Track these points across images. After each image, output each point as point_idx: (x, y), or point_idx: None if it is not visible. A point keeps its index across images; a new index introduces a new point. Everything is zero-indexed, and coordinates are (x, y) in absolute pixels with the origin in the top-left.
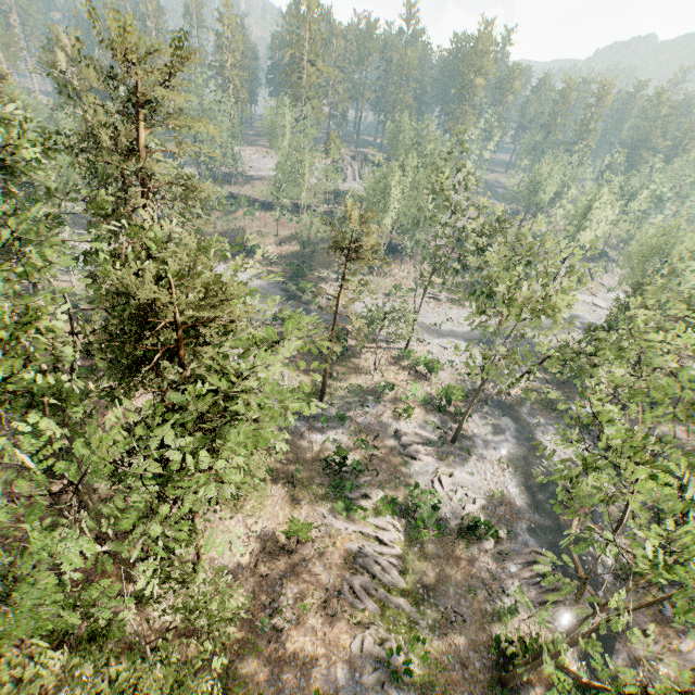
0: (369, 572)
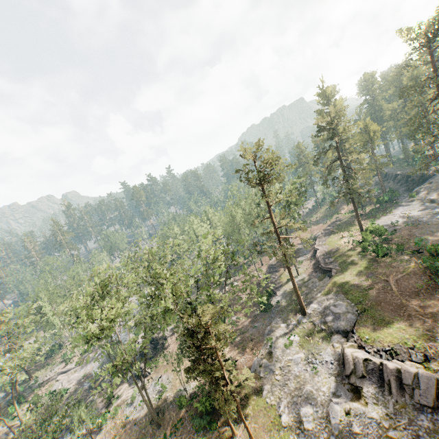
0: None
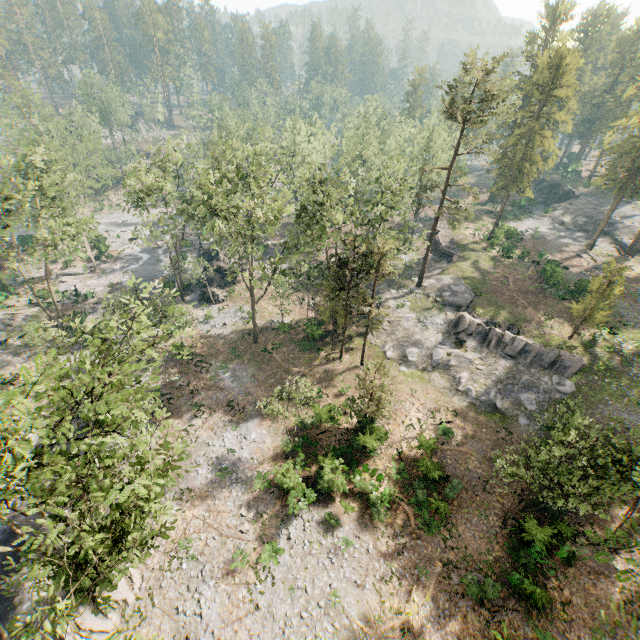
0: (7, 325)
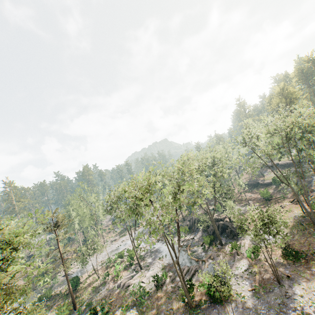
0: None
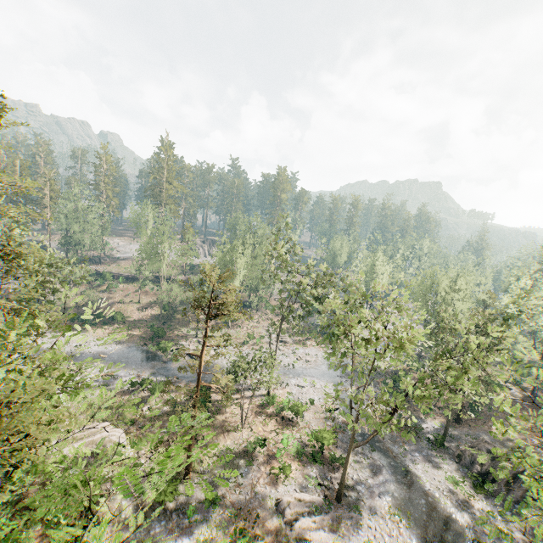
0: None
